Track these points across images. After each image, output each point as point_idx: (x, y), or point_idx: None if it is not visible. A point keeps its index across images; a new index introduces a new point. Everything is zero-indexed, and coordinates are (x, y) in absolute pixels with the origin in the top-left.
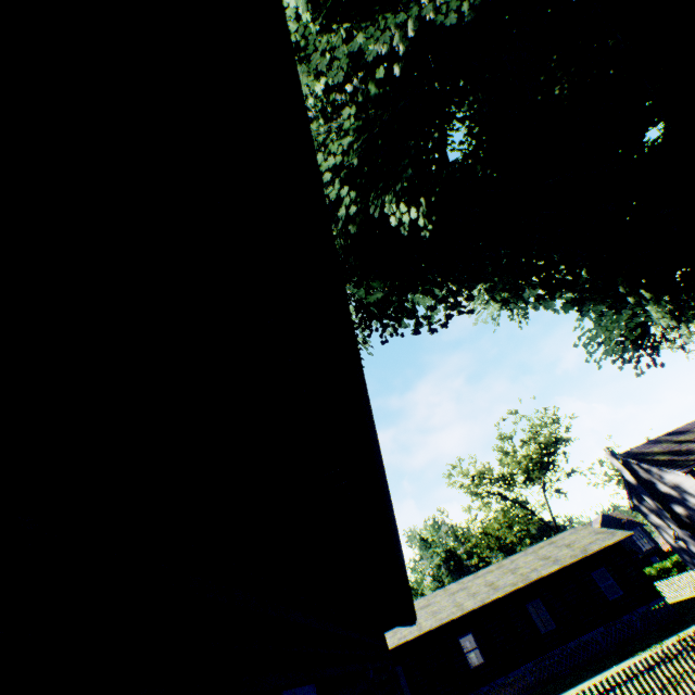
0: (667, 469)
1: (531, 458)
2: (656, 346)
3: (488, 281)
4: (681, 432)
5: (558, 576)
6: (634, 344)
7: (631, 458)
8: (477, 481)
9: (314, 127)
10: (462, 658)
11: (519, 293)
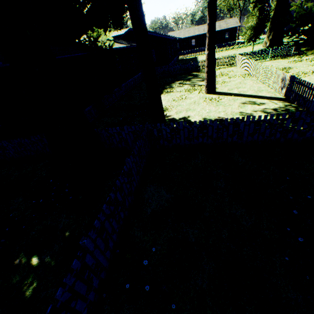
0: None
1: None
2: None
3: None
4: None
5: (218, 32)
6: None
7: None
8: None
9: None
10: (191, 44)
11: None
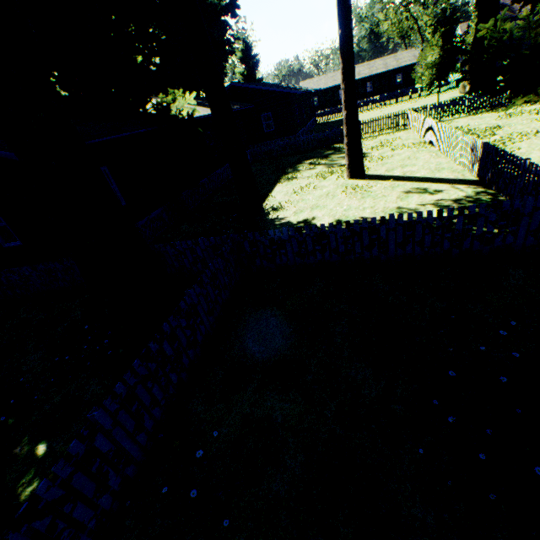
0: None
1: None
2: None
3: None
4: None
5: (384, 74)
6: None
7: None
8: None
9: None
10: (337, 97)
11: None
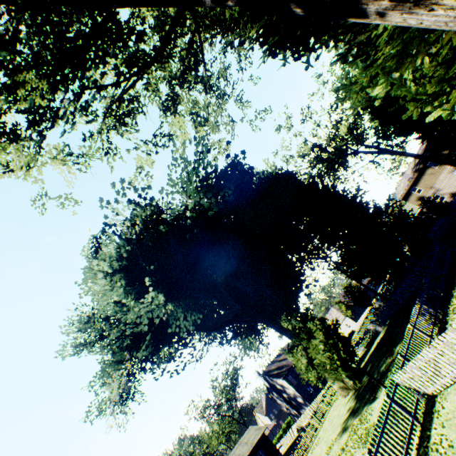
0: (277, 378)
1: (228, 386)
2: (258, 350)
3: (198, 338)
4: (280, 354)
5: None
6: (252, 349)
7: (266, 375)
8: (203, 411)
9: (126, 316)
10: None
11: (211, 343)
